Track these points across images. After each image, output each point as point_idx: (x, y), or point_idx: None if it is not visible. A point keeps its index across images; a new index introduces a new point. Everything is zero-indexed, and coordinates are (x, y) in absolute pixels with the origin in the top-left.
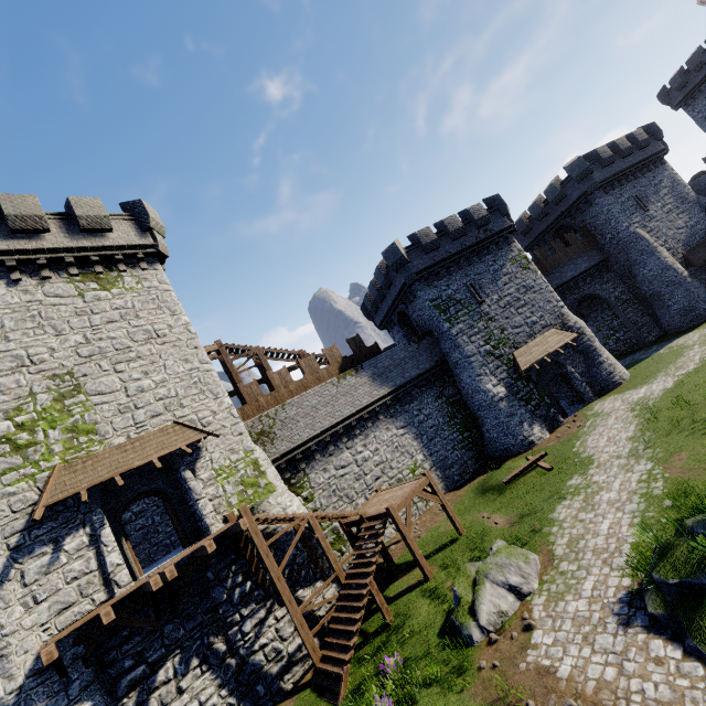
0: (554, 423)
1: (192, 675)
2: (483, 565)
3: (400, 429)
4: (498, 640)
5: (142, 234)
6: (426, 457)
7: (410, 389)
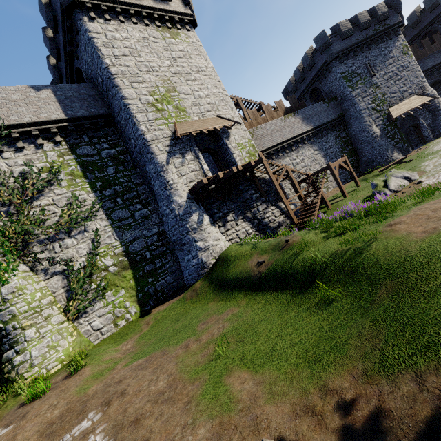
0: (405, 152)
1: (240, 221)
2: (389, 173)
3: (315, 151)
4: (401, 190)
5: (185, 7)
6: None
7: (322, 130)
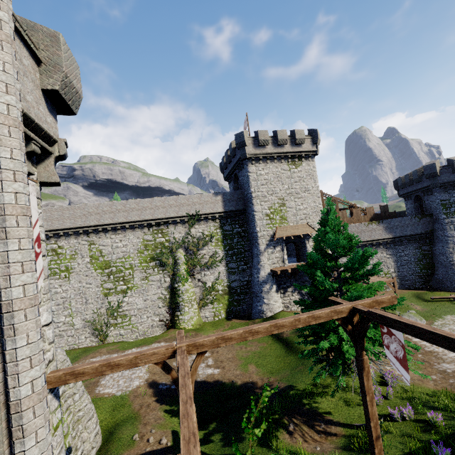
0: None
1: (295, 294)
2: (403, 313)
3: (388, 255)
4: None
5: (313, 145)
6: (395, 271)
7: (403, 240)
